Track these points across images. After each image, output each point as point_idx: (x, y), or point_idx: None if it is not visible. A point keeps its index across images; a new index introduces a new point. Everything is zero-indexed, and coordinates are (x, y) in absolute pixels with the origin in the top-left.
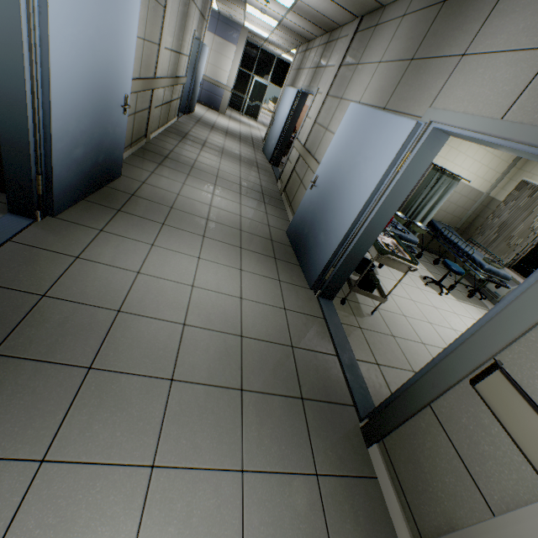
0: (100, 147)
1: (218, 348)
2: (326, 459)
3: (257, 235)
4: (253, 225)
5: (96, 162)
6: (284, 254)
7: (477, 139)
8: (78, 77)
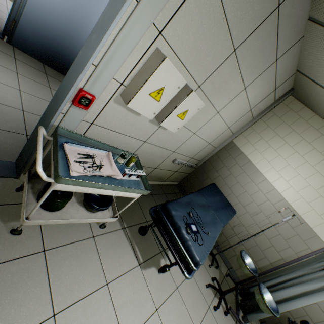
0: (67, 51)
1: None
2: None
3: None
4: None
5: (61, 55)
6: None
7: None
8: (59, 1)
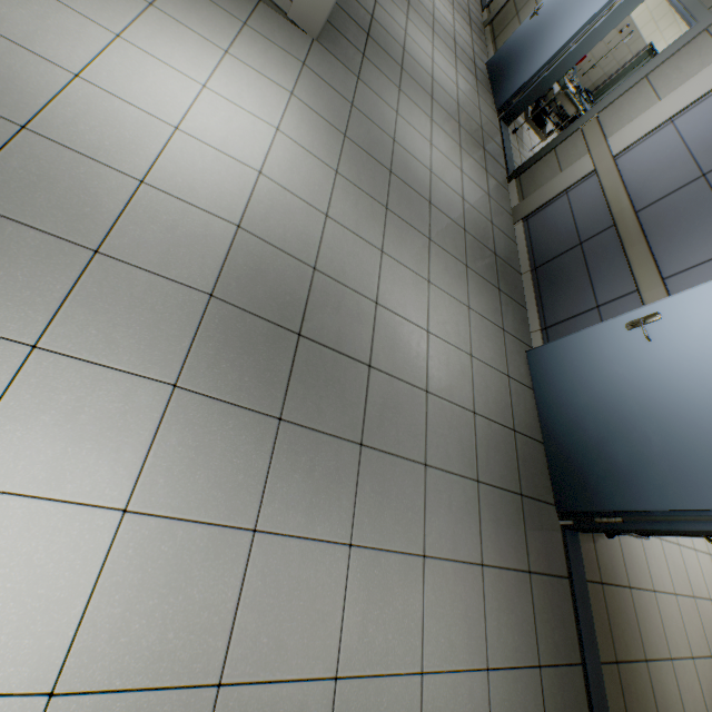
0: None
1: (448, 101)
2: (490, 171)
3: (465, 54)
4: (463, 44)
5: None
6: (482, 80)
7: None
8: None
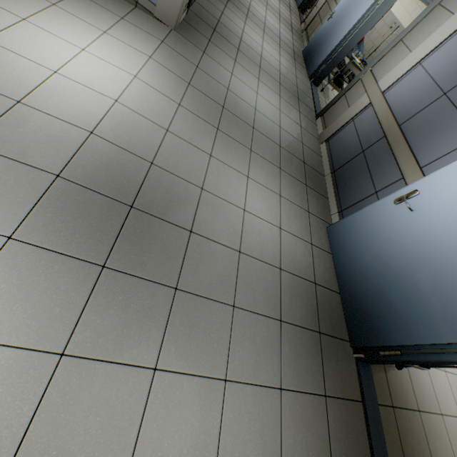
0: None
1: (272, 70)
2: (303, 112)
3: (287, 46)
4: (285, 40)
5: None
6: (299, 61)
7: None
8: None
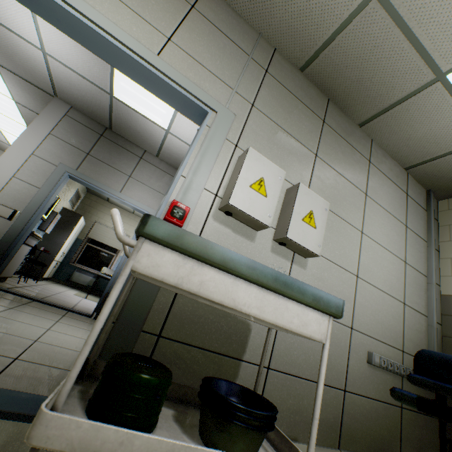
0: None
1: None
2: None
3: None
4: None
5: None
6: None
7: (149, 87)
8: None
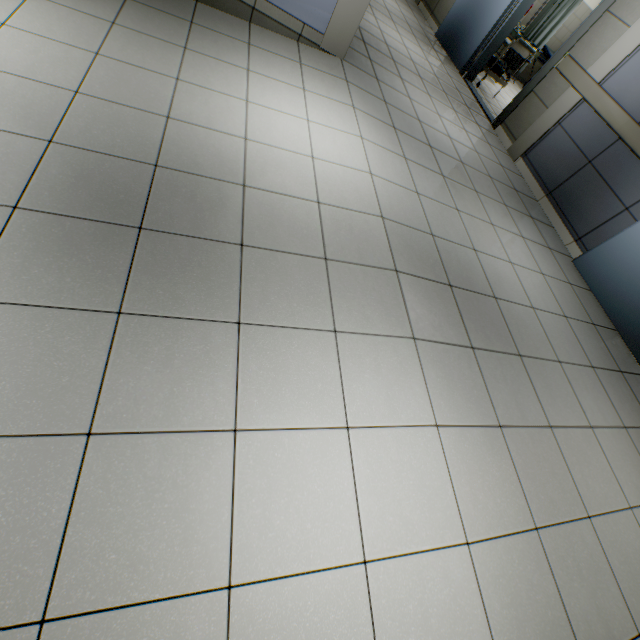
0: None
1: (430, 76)
2: (480, 124)
3: (418, 32)
4: (413, 24)
5: None
6: (438, 50)
7: None
8: None
